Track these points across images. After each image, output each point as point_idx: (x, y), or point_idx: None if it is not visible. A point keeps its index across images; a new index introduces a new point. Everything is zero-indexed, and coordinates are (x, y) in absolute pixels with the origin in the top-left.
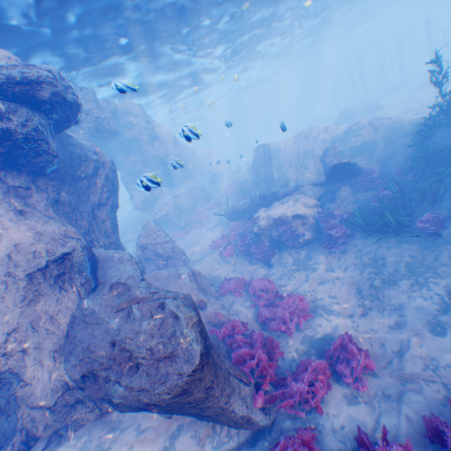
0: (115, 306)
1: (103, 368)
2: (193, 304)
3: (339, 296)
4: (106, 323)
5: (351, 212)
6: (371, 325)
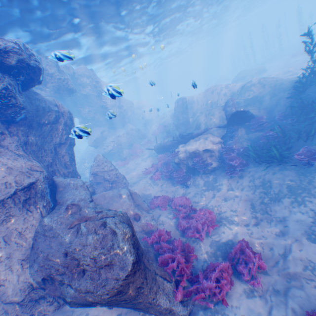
0: (69, 224)
1: (58, 273)
2: (128, 221)
3: (238, 210)
4: (61, 237)
5: (246, 147)
6: (262, 233)
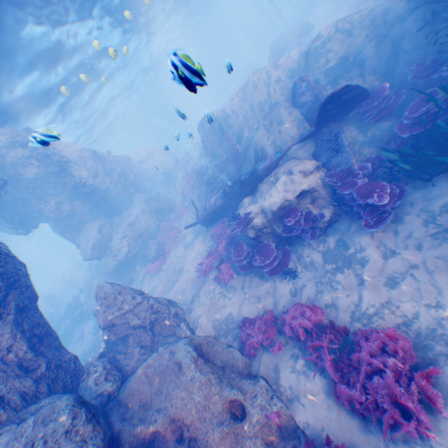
0: None
1: None
2: None
3: (445, 301)
4: None
5: (375, 157)
6: None
